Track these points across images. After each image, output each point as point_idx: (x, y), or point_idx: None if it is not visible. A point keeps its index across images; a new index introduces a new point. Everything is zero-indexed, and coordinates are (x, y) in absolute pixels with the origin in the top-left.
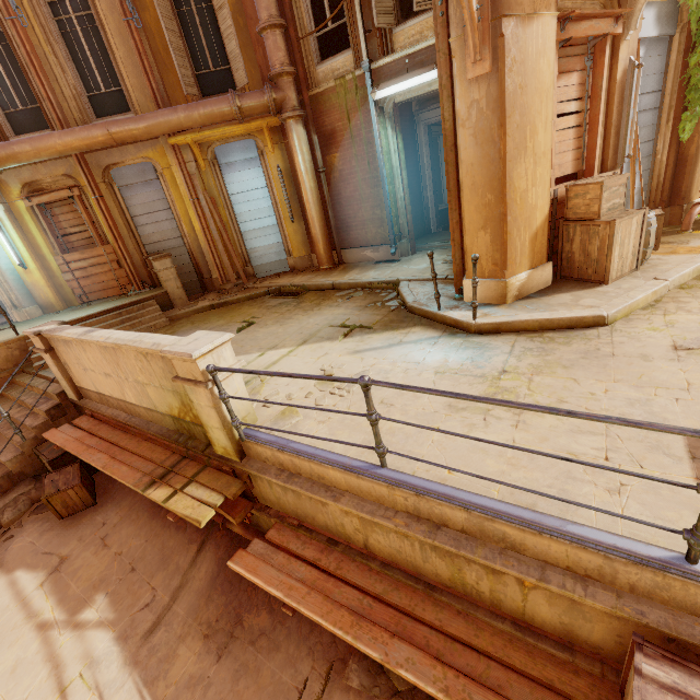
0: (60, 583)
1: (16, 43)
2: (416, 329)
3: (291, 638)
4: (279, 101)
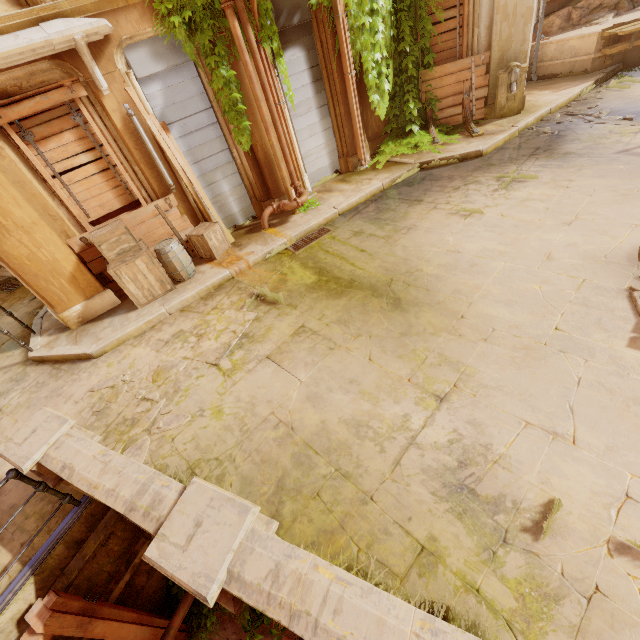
0: None
1: None
2: (18, 352)
3: None
4: None
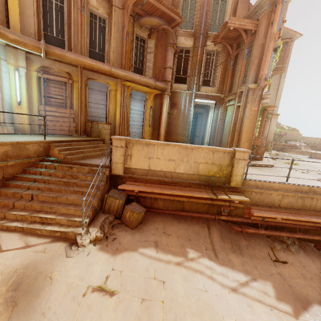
0: (165, 249)
1: (74, 16)
2: None
3: (256, 244)
4: (166, 88)
